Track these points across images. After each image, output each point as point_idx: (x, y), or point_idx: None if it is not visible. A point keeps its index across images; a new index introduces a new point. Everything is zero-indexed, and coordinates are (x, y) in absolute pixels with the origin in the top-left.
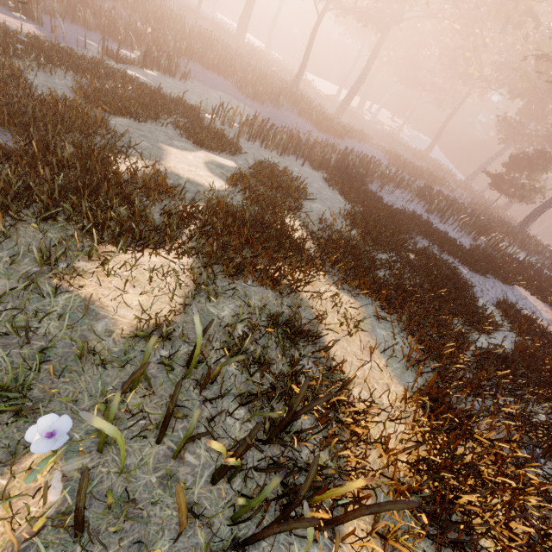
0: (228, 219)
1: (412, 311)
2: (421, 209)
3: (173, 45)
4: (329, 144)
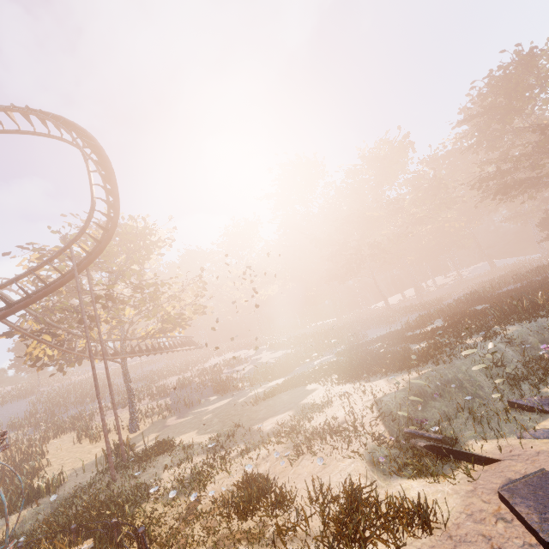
0: (466, 316)
1: (546, 291)
2: (526, 283)
3: (345, 334)
4: (444, 306)
